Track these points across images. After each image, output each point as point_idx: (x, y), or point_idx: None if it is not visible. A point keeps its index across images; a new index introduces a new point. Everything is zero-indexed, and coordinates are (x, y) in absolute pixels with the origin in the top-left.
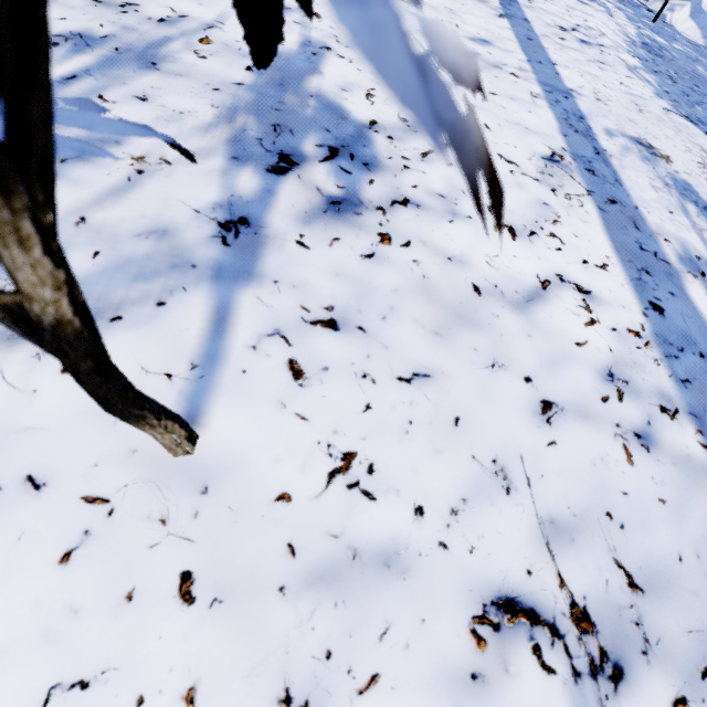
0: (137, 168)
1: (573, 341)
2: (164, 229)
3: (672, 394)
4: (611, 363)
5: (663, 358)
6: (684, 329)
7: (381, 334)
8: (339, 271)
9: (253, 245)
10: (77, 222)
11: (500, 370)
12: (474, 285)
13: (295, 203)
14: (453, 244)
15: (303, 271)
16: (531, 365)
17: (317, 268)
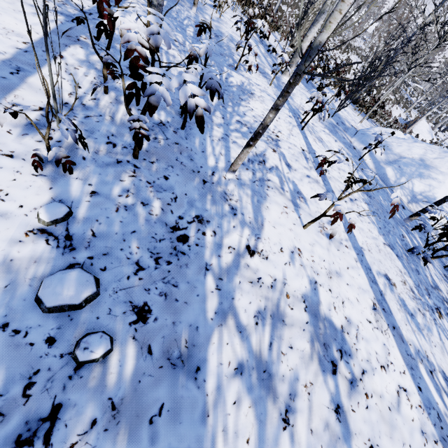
0: (307, 392)
1: (411, 419)
2: (326, 423)
3: (434, 433)
4: (420, 426)
5: (428, 415)
6: (427, 396)
7: (381, 445)
8: (364, 419)
9: (344, 418)
10: (311, 432)
11: (405, 446)
12: (388, 406)
13: (344, 389)
14: (378, 387)
15: (358, 424)
16: (408, 438)
17: (360, 421)
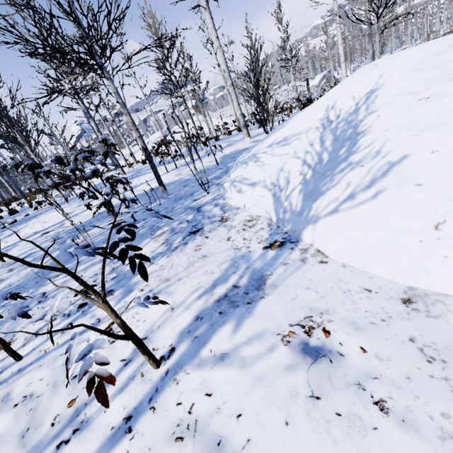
0: None
1: None
2: None
3: None
4: None
5: None
6: None
7: None
8: None
9: None
10: None
11: None
12: None
13: None
14: None
15: None
16: None
17: None
